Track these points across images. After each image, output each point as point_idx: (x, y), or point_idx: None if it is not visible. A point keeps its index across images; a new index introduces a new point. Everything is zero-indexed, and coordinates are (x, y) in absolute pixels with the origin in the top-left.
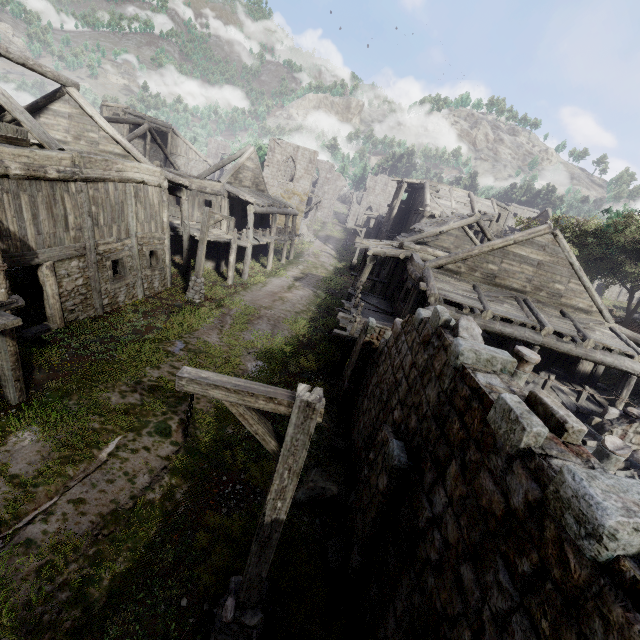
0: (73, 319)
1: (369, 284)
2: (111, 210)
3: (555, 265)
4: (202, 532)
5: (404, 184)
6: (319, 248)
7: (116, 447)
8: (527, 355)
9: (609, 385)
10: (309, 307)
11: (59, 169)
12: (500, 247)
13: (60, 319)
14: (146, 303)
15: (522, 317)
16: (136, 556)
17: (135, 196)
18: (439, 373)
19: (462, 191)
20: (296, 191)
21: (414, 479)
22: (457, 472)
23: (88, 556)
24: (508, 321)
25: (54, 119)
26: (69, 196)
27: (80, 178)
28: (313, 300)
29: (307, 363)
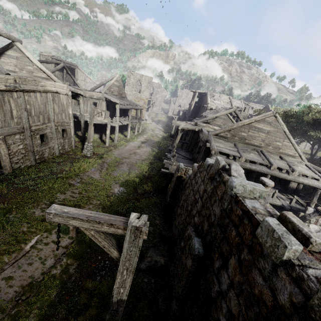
0: (17, 167)
1: (180, 144)
2: (38, 107)
3: (276, 132)
4: (84, 293)
5: (196, 93)
6: (154, 126)
7: (35, 242)
8: (267, 182)
9: (305, 194)
10: (149, 157)
11: (6, 84)
12: (247, 123)
13: (9, 167)
14: (60, 157)
15: (260, 160)
16: (42, 312)
17: (52, 100)
18: (221, 198)
19: (226, 96)
20: (142, 97)
21: (208, 263)
22: (235, 265)
23: (11, 315)
24: (253, 162)
25: (8, 59)
26: (13, 99)
27: (19, 90)
28: (151, 153)
29: (147, 187)
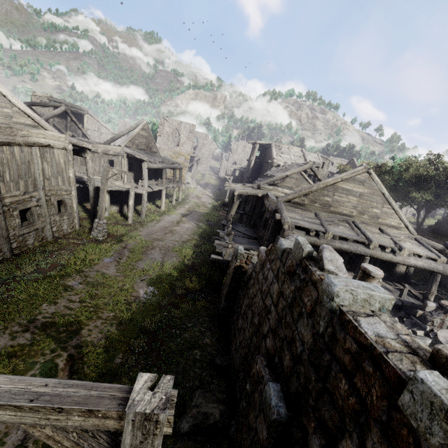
0: None
1: (238, 216)
2: (17, 168)
3: (372, 195)
4: None
5: (257, 145)
6: (200, 192)
7: None
8: (373, 272)
9: (418, 280)
10: (193, 236)
11: None
12: (332, 184)
13: None
14: (54, 243)
15: (354, 235)
16: None
17: (41, 157)
18: (310, 310)
19: (297, 148)
20: (181, 152)
21: (296, 435)
22: None
23: None
24: (343, 238)
25: None
26: None
27: None
28: (196, 231)
29: (191, 284)
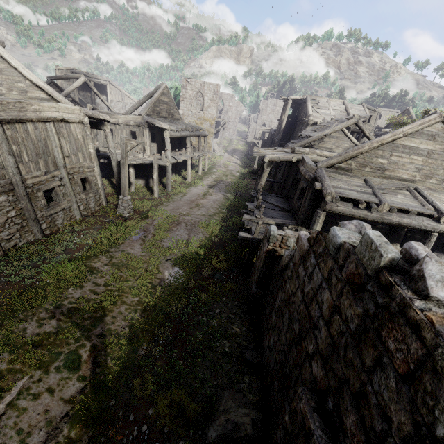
0: (11, 246)
1: (268, 184)
2: (34, 147)
3: None
4: None
5: (289, 101)
6: (228, 159)
7: (17, 394)
8: None
9: None
10: (220, 209)
11: None
12: (389, 141)
13: None
14: (82, 222)
15: (418, 206)
16: None
17: (57, 133)
18: (406, 372)
19: (337, 100)
20: (206, 117)
21: None
22: None
23: None
24: (399, 209)
25: None
26: None
27: None
28: (224, 203)
29: (218, 264)
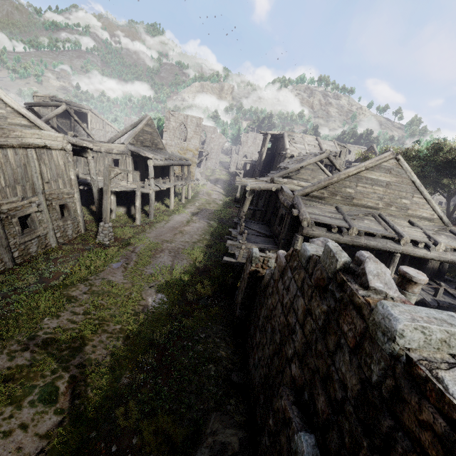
0: None
1: (250, 212)
2: (12, 172)
3: (400, 184)
4: None
5: (268, 135)
6: (211, 188)
7: None
8: (415, 276)
9: (453, 276)
10: (204, 236)
11: None
12: (354, 173)
13: None
14: (58, 250)
15: (382, 230)
16: None
17: (38, 159)
18: (354, 345)
19: (311, 137)
20: (189, 148)
21: None
22: None
23: None
24: (367, 234)
25: None
26: None
27: None
28: (207, 230)
29: (203, 289)
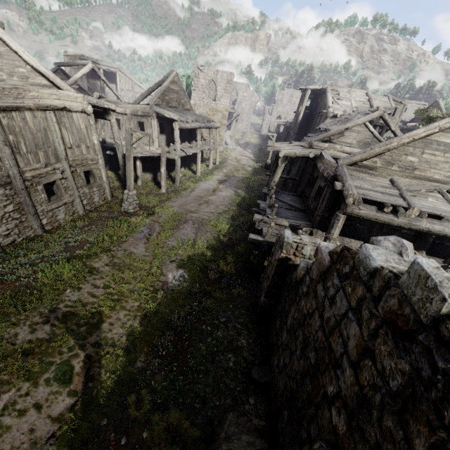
0: (9, 242)
1: (281, 180)
2: (33, 137)
3: None
4: None
5: (308, 91)
6: (240, 153)
7: (1, 409)
8: None
9: None
10: (230, 206)
11: None
12: (422, 137)
13: None
14: (85, 218)
15: None
16: None
17: (58, 122)
18: None
19: (360, 91)
20: (218, 108)
21: None
22: None
23: None
24: (428, 213)
25: None
26: None
27: None
28: (234, 199)
29: (226, 267)
